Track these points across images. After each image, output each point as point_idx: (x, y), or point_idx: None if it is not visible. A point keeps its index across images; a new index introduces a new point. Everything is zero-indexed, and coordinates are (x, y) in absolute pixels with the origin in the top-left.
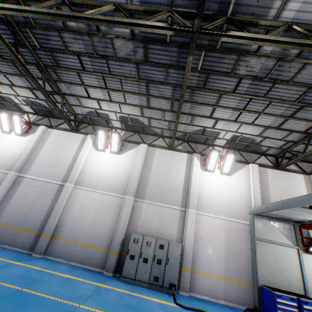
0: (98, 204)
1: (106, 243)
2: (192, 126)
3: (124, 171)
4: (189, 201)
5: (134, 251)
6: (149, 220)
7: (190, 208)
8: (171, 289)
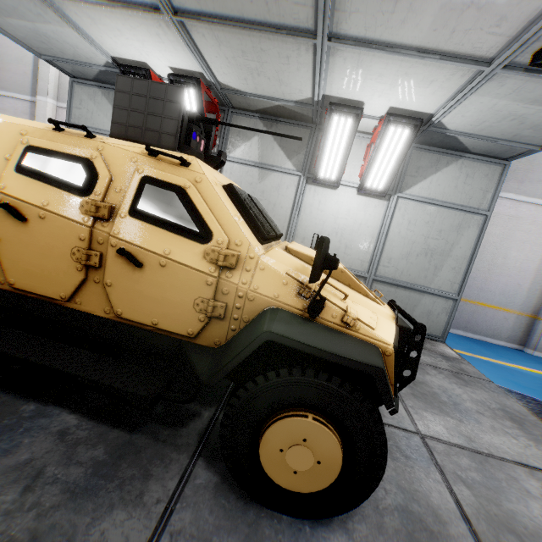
0: None
1: None
2: None
3: None
4: (38, 79)
5: None
6: None
7: (39, 95)
8: None
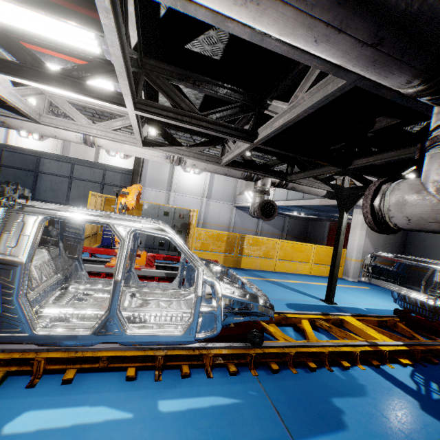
0: None
1: None
2: None
3: None
4: None
5: None
6: None
7: None
8: None
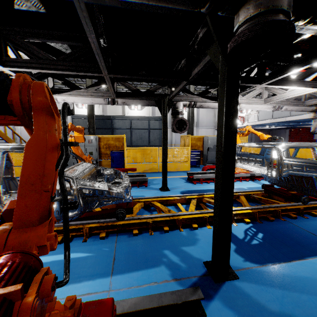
0: None
1: None
2: None
3: None
4: None
5: None
6: None
7: None
8: None
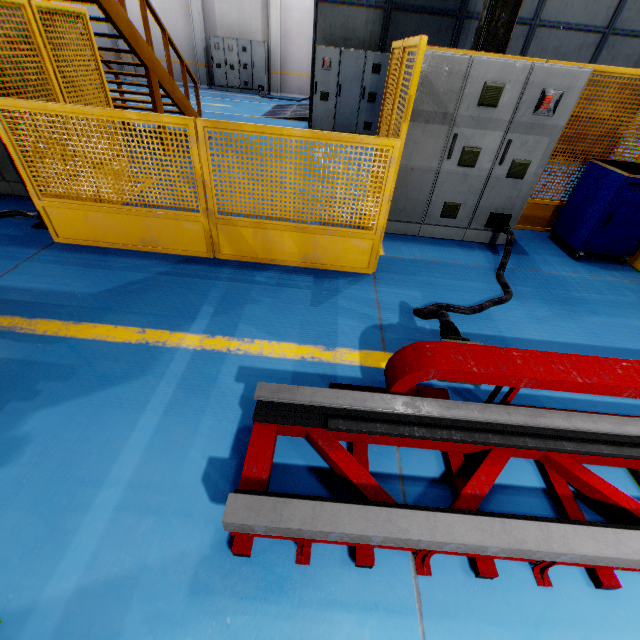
0: (159, 4)
1: (190, 55)
2: None
3: None
4: None
5: (219, 60)
6: (227, 17)
7: None
8: (261, 91)
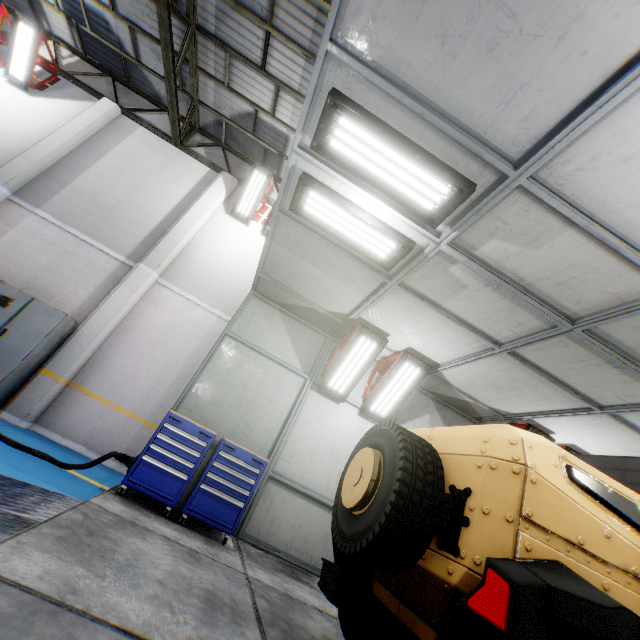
0: None
1: None
2: (231, 97)
3: (20, 131)
4: (153, 250)
5: None
6: (26, 252)
7: (145, 264)
8: None
